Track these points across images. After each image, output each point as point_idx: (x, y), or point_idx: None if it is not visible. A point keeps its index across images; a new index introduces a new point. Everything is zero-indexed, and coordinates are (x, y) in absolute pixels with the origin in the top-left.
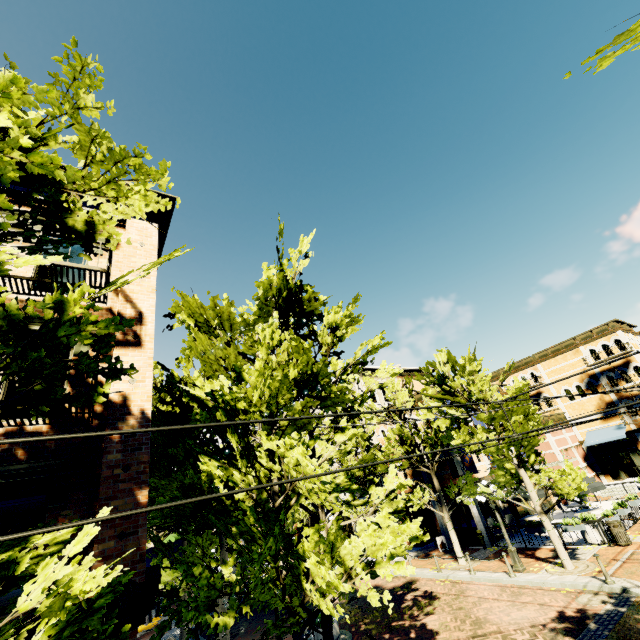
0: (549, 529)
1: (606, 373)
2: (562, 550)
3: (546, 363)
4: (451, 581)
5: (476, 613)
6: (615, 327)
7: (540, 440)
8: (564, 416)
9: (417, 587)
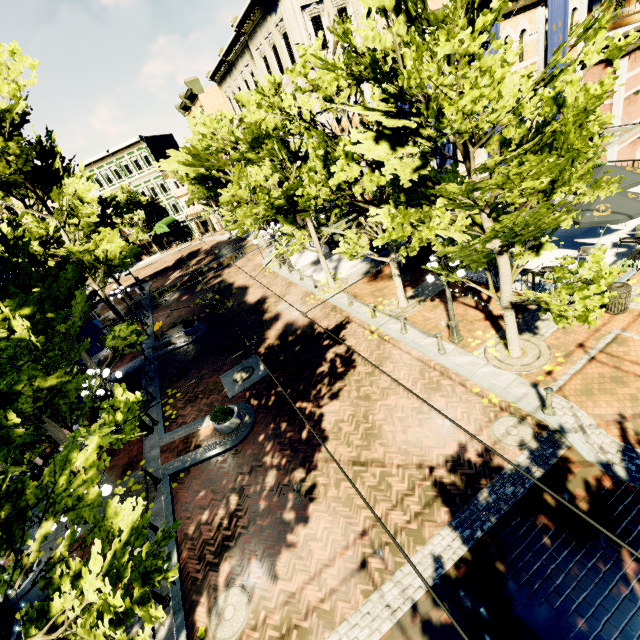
0: (508, 324)
1: None
2: (514, 342)
3: None
4: (380, 335)
5: (376, 414)
6: None
7: (565, 221)
8: None
9: (345, 337)
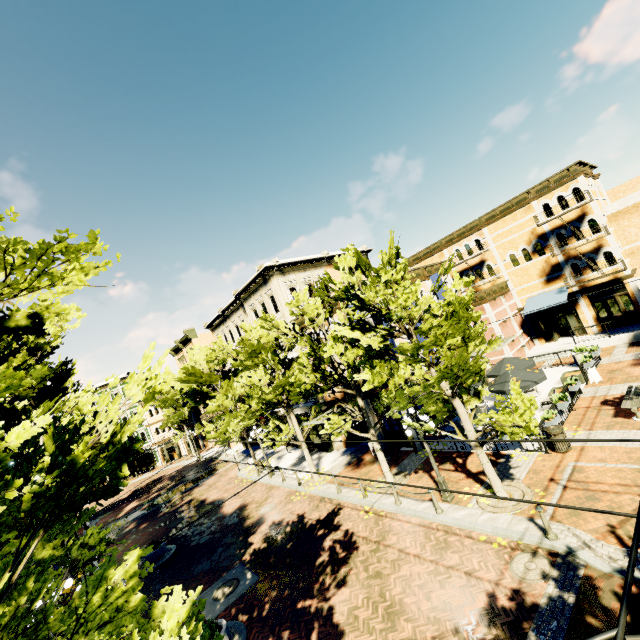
0: (484, 462)
1: (557, 231)
2: (497, 482)
3: (493, 226)
4: (375, 512)
5: (392, 589)
6: (577, 172)
7: (482, 364)
8: (506, 284)
9: (339, 522)
